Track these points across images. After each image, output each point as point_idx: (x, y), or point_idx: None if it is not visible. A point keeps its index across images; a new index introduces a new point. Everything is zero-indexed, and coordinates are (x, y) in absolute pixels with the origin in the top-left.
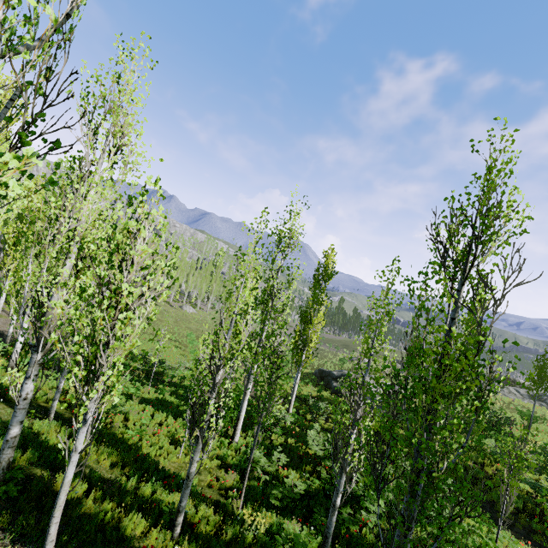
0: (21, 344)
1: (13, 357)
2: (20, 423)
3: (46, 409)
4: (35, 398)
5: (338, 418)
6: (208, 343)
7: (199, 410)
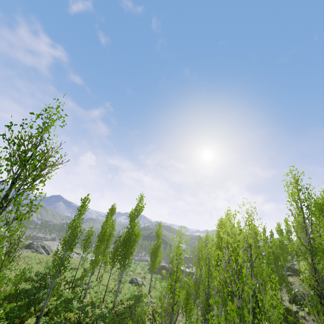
0: None
1: None
2: None
3: None
4: None
5: None
6: None
7: None
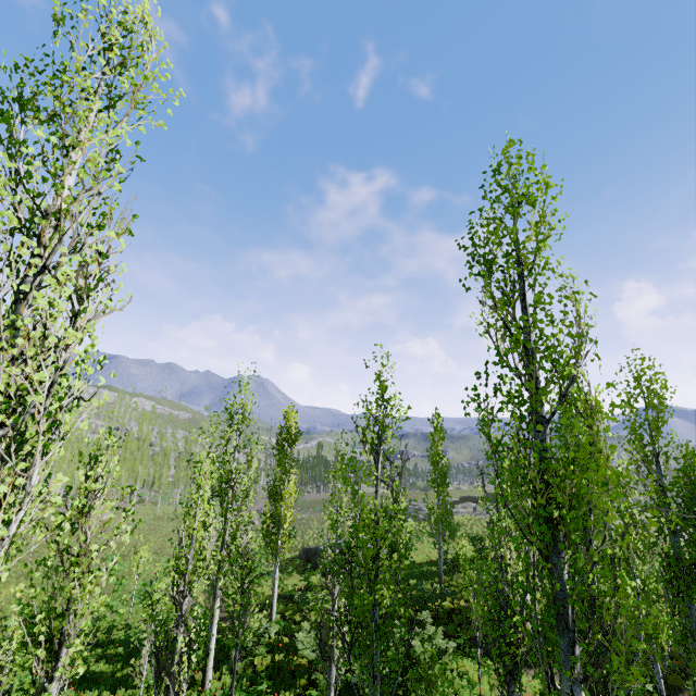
0: None
1: None
2: None
3: None
4: None
5: (319, 604)
6: (169, 571)
7: (166, 654)
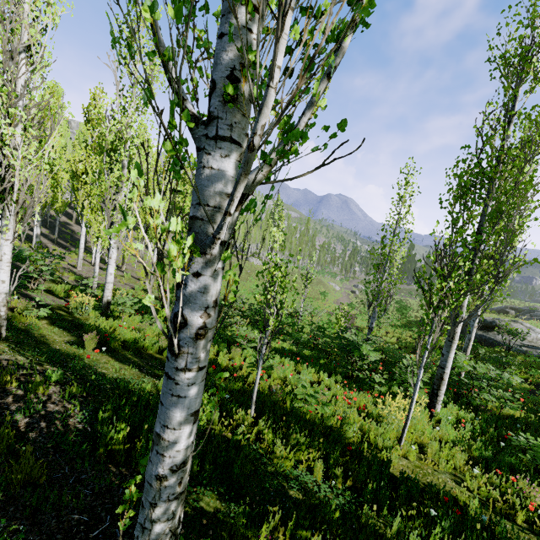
0: (112, 278)
1: (105, 295)
2: (191, 417)
3: (163, 363)
4: (144, 347)
5: None
6: None
7: None
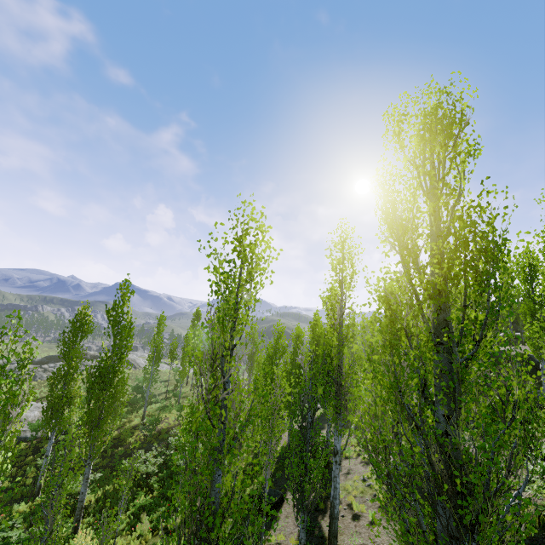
0: None
1: None
2: None
3: None
4: None
5: None
6: None
7: None
